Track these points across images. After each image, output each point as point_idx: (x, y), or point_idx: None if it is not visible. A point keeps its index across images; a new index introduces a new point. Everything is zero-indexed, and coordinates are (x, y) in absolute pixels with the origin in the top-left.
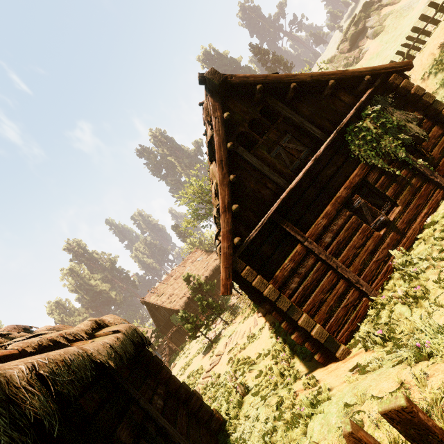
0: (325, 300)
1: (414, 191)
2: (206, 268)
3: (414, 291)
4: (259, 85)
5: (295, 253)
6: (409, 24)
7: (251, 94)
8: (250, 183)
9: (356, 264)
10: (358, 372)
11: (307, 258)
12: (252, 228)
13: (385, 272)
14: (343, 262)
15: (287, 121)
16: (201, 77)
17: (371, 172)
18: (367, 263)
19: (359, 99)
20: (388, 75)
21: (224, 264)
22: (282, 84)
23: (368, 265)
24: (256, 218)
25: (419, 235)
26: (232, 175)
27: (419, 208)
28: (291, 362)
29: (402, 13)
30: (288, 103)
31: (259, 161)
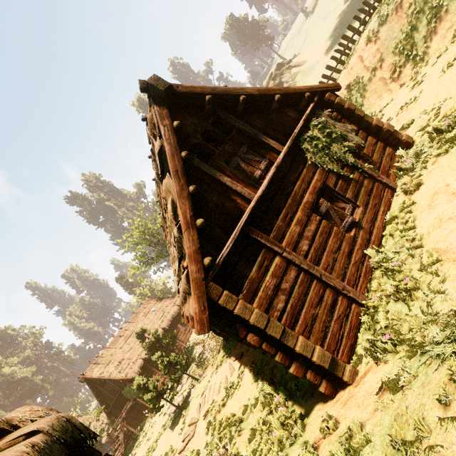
0: (316, 315)
1: (369, 192)
2: (162, 318)
3: (403, 284)
4: (209, 96)
5: (275, 267)
6: (314, 80)
7: (200, 107)
8: (212, 196)
9: (338, 269)
10: (386, 393)
11: (289, 271)
12: (222, 246)
13: (365, 273)
14: (324, 269)
15: (241, 133)
16: (143, 84)
17: (329, 177)
18: (347, 266)
19: (303, 115)
20: (323, 95)
21: (195, 293)
22: (232, 97)
23: (348, 268)
24: (225, 235)
25: (384, 232)
26: (191, 186)
27: (376, 207)
28: (289, 405)
29: (307, 72)
30: (239, 116)
31: (219, 173)
